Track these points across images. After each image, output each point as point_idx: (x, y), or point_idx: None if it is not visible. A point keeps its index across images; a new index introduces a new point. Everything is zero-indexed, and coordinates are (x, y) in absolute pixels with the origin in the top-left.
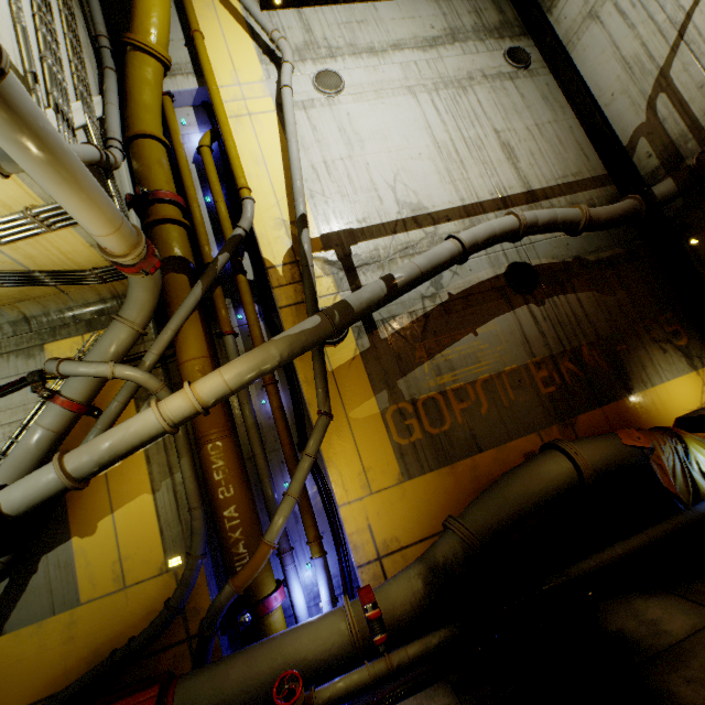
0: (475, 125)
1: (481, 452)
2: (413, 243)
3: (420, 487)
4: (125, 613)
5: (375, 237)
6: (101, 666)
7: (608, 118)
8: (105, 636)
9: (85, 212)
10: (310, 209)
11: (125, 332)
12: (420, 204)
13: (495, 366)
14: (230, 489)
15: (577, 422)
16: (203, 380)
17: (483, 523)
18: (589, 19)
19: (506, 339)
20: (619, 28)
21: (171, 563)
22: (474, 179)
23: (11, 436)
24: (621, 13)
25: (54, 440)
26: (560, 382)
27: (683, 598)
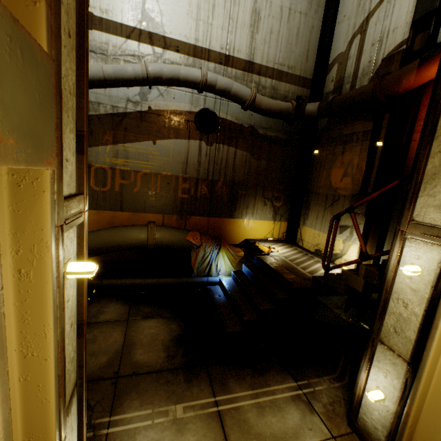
0: None
1: (122, 211)
2: (140, 55)
3: None
4: None
5: (110, 32)
6: None
7: (334, 35)
8: None
9: None
10: None
11: None
12: (161, 24)
13: (157, 168)
14: None
15: (190, 219)
16: None
17: None
18: None
19: (173, 156)
20: None
21: None
22: (215, 27)
23: None
24: None
25: None
26: (193, 195)
27: (129, 309)
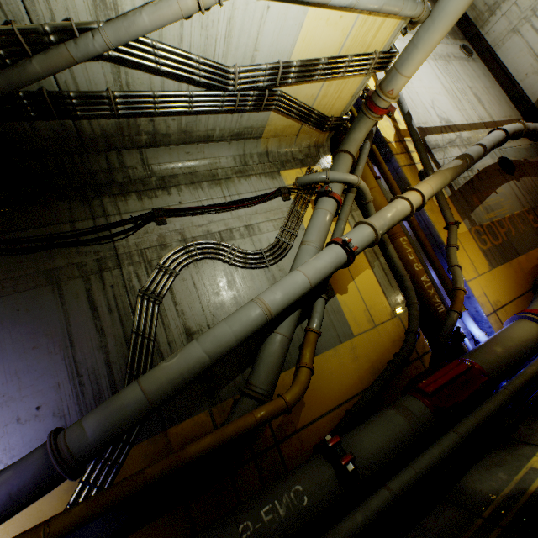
0: (459, 82)
1: (519, 256)
2: (452, 140)
3: (499, 273)
4: (380, 342)
5: (433, 134)
6: (391, 368)
7: (522, 88)
8: (374, 356)
9: (428, 54)
10: (397, 113)
11: (350, 160)
12: (448, 119)
13: (509, 211)
14: (419, 265)
15: None
16: (420, 186)
17: None
18: (512, 33)
19: (509, 197)
20: (533, 38)
21: (397, 310)
22: (468, 110)
23: (282, 226)
24: (536, 30)
25: (331, 222)
26: None
27: None
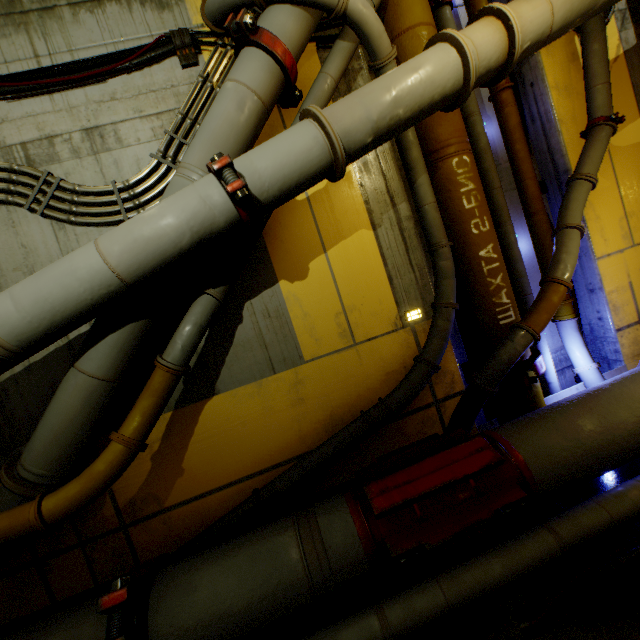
0: None
1: None
2: None
3: None
4: (358, 373)
5: None
6: (357, 427)
7: None
8: (339, 398)
9: None
10: None
11: None
12: None
13: None
14: (484, 223)
15: None
16: (514, 3)
17: None
18: None
19: None
20: None
21: (410, 316)
22: None
23: (167, 131)
24: None
25: (259, 116)
26: None
27: None
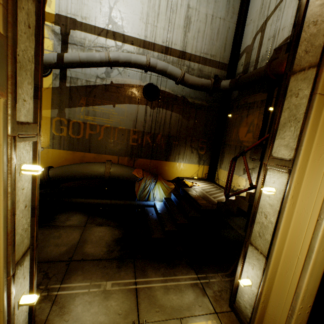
0: None
1: (90, 153)
2: (106, 47)
3: (56, 153)
4: None
5: (87, 31)
6: None
7: (244, 33)
8: None
9: None
10: None
11: None
12: (121, 26)
13: (115, 124)
14: None
15: (137, 160)
16: None
17: (55, 173)
18: None
19: (127, 115)
20: None
21: None
22: (159, 28)
23: None
24: None
25: None
26: (140, 143)
27: (87, 219)
